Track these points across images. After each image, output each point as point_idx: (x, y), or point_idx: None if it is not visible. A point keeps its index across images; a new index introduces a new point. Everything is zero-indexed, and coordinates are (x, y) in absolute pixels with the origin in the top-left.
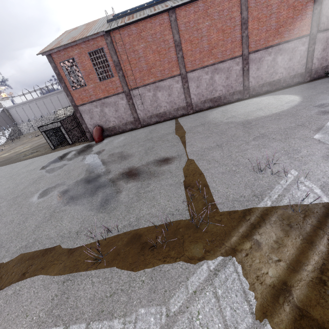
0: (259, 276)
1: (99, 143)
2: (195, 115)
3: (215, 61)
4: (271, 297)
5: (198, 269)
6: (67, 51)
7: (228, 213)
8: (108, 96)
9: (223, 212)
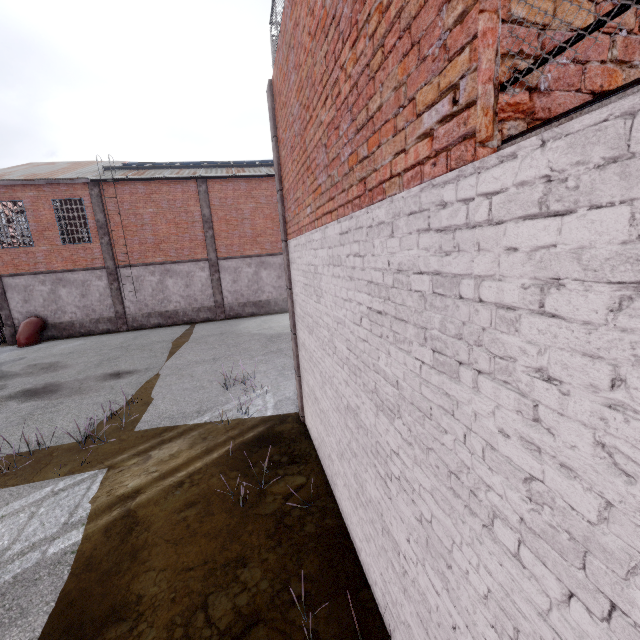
0: (115, 488)
1: (25, 348)
2: (223, 322)
3: (262, 252)
4: (107, 506)
5: (35, 492)
6: (12, 189)
7: (144, 431)
8: (72, 270)
9: (140, 430)
